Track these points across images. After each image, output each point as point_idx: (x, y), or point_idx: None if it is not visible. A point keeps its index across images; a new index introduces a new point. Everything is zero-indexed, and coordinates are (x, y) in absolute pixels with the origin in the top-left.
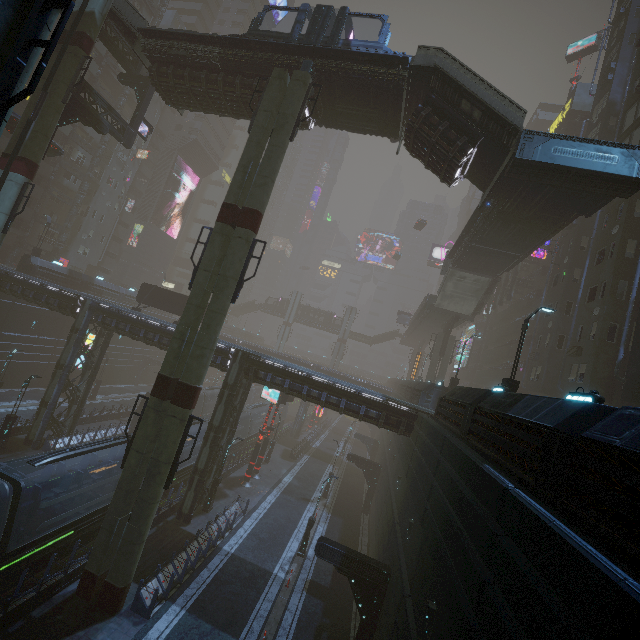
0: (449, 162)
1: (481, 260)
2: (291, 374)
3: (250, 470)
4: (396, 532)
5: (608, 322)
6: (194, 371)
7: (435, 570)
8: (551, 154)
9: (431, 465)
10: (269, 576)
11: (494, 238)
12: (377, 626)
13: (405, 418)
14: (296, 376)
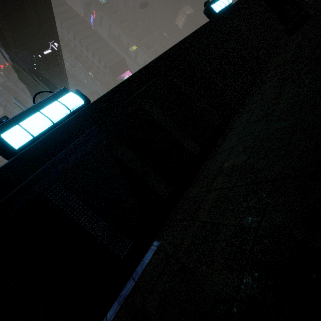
0: None
1: None
2: None
3: None
4: None
5: None
6: None
7: None
8: None
9: None
10: None
11: None
12: None
13: None
14: None
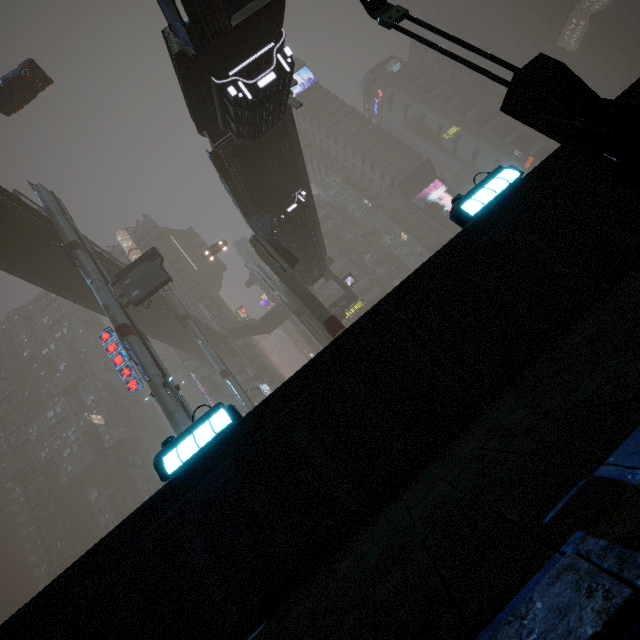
0: (256, 107)
1: None
2: None
3: None
4: None
5: None
6: None
7: None
8: None
9: None
10: None
11: None
12: None
13: None
14: None
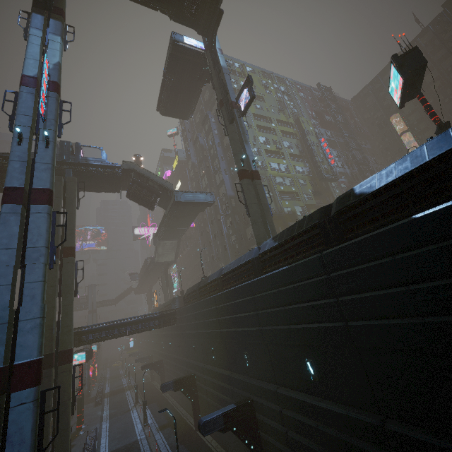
0: (151, 203)
1: (171, 234)
2: (105, 327)
3: (80, 421)
4: (189, 361)
5: (223, 245)
6: (67, 341)
7: (209, 339)
8: (186, 197)
9: (193, 318)
10: (137, 441)
11: (174, 224)
12: (199, 398)
13: (171, 316)
14: (108, 326)
